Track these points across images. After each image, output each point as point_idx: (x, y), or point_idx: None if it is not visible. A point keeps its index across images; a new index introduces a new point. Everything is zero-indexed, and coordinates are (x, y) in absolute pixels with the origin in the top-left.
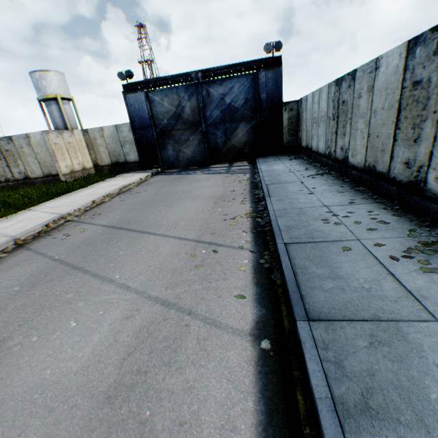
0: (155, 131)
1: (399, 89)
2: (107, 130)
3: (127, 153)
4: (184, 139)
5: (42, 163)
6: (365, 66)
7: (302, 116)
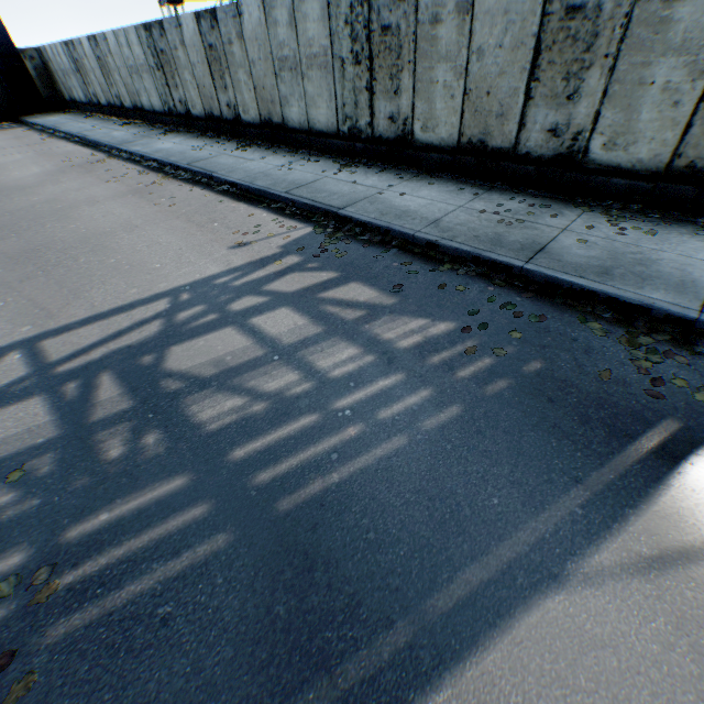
0: None
1: (97, 60)
2: None
3: None
4: None
5: None
6: (77, 40)
7: (51, 67)
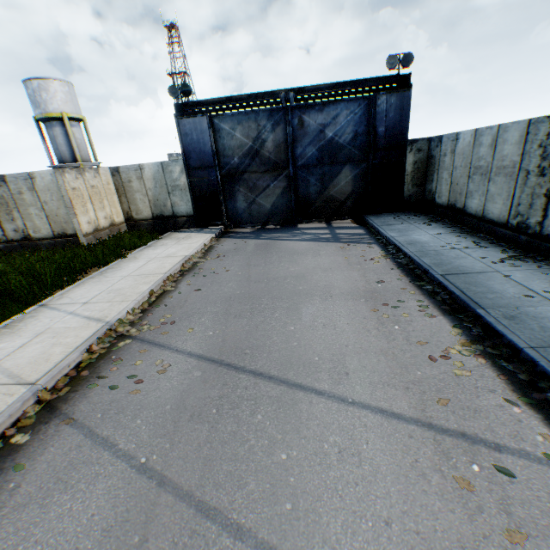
0: (220, 172)
1: None
2: (148, 169)
3: (176, 203)
4: (261, 185)
5: (52, 218)
6: None
7: (441, 160)
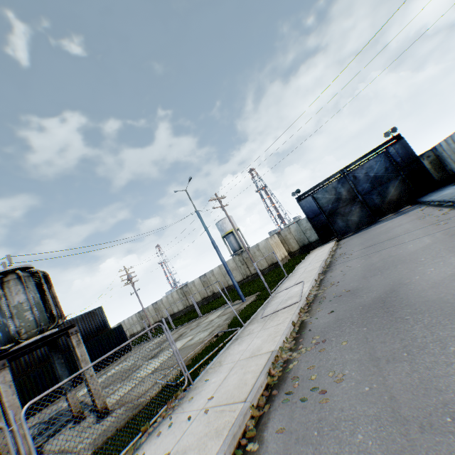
0: (324, 215)
1: None
2: (292, 227)
3: (309, 237)
4: (347, 211)
5: (266, 258)
6: None
7: (441, 155)
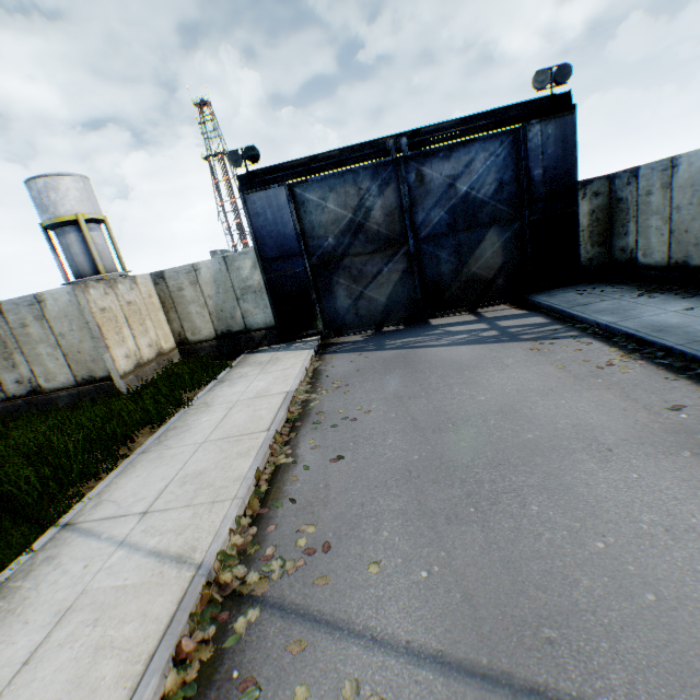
0: (309, 261)
1: None
2: (205, 269)
3: (249, 312)
4: (370, 272)
5: (72, 356)
6: None
7: (642, 202)
